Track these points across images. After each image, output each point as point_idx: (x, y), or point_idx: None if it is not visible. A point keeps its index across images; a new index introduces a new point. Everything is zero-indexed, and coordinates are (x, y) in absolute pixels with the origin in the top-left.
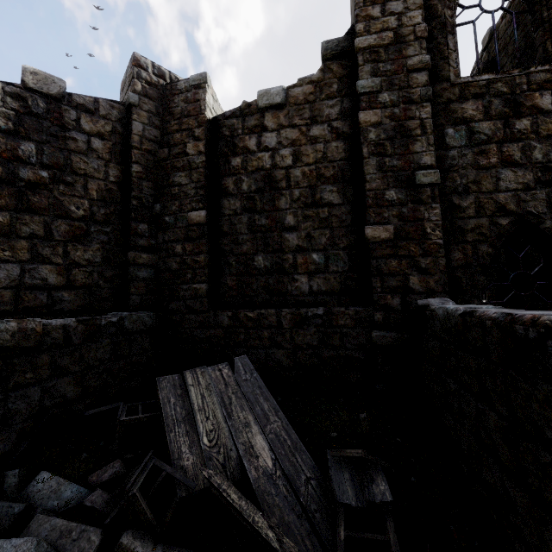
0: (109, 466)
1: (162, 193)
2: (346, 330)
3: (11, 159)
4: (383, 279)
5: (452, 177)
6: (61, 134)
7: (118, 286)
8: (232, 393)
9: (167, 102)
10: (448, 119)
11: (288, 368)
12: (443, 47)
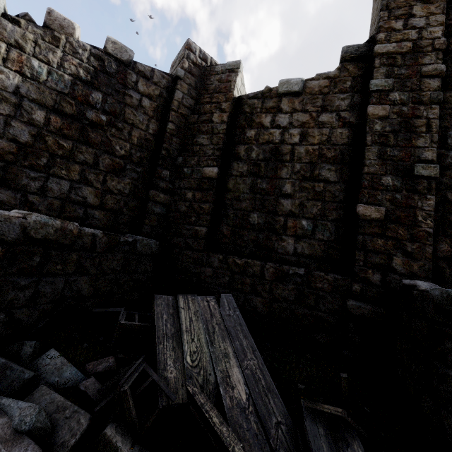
0: (104, 359)
1: (186, 149)
2: (322, 293)
3: (83, 103)
4: (367, 254)
5: (449, 174)
6: (122, 90)
7: (136, 216)
8: (216, 324)
9: (205, 80)
10: None
11: (262, 315)
12: None
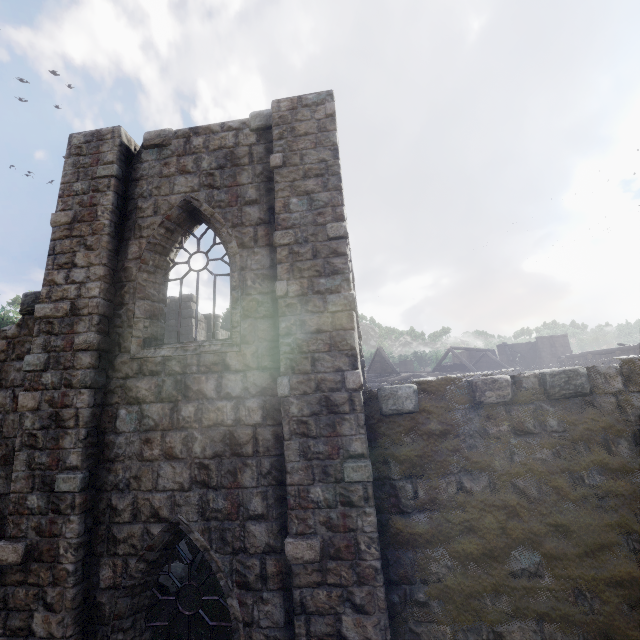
0: None
1: None
2: None
3: None
4: (6, 615)
5: (116, 469)
6: None
7: None
8: None
9: None
10: (122, 398)
11: None
12: (131, 315)
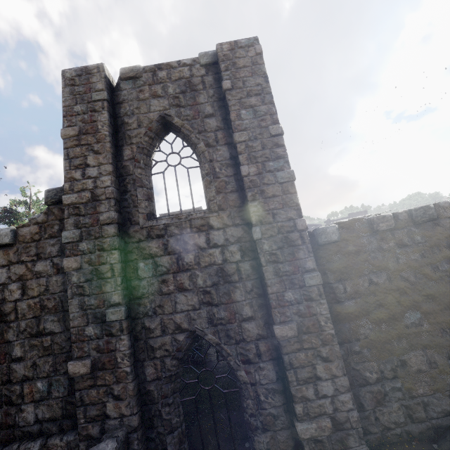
0: None
1: None
2: None
3: None
4: (85, 409)
5: (144, 303)
6: None
7: None
8: None
9: None
10: (139, 255)
11: None
12: (135, 198)
